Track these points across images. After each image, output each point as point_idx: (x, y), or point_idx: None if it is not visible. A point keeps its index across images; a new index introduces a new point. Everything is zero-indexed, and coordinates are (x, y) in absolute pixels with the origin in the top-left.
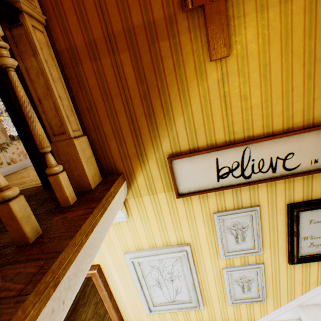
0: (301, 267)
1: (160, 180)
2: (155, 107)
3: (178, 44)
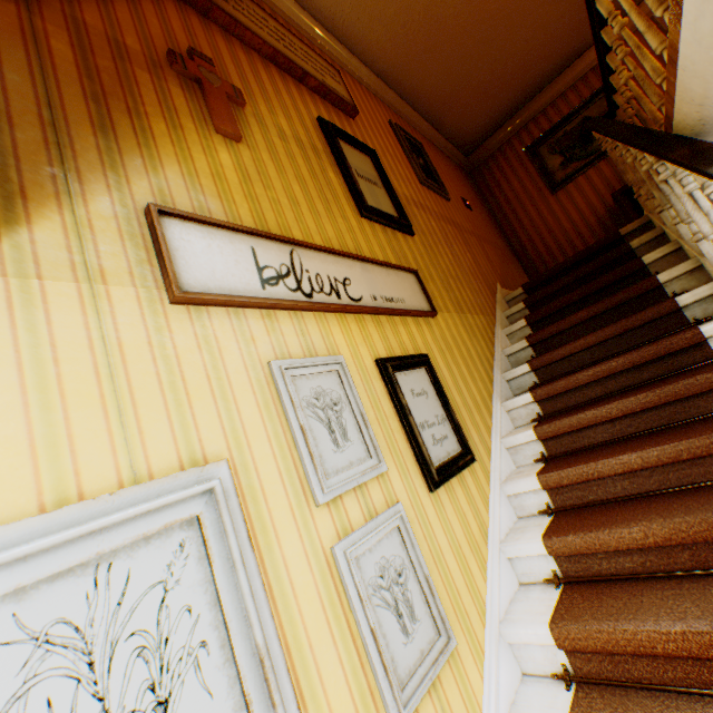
0: (449, 499)
1: (123, 254)
2: (119, 124)
3: (168, 90)
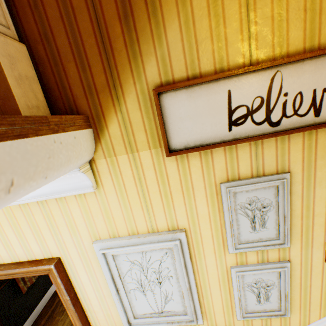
0: None
1: (143, 130)
2: (134, 2)
3: None
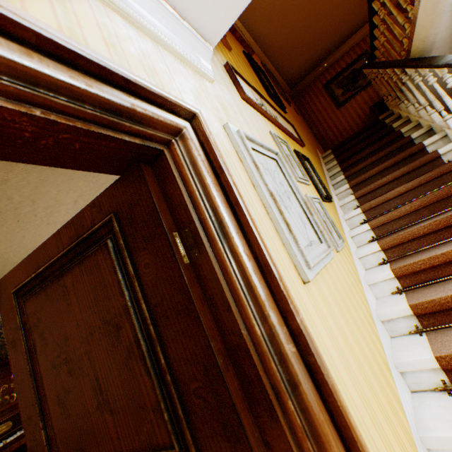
0: (328, 208)
1: (226, 77)
2: None
3: None
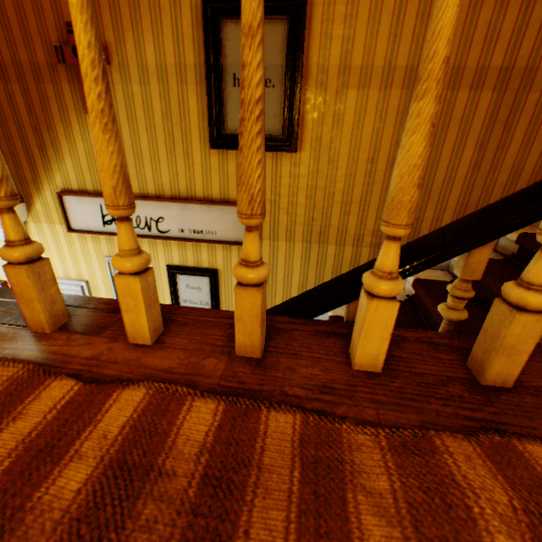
0: None
1: (57, 212)
2: (47, 142)
3: (62, 91)
